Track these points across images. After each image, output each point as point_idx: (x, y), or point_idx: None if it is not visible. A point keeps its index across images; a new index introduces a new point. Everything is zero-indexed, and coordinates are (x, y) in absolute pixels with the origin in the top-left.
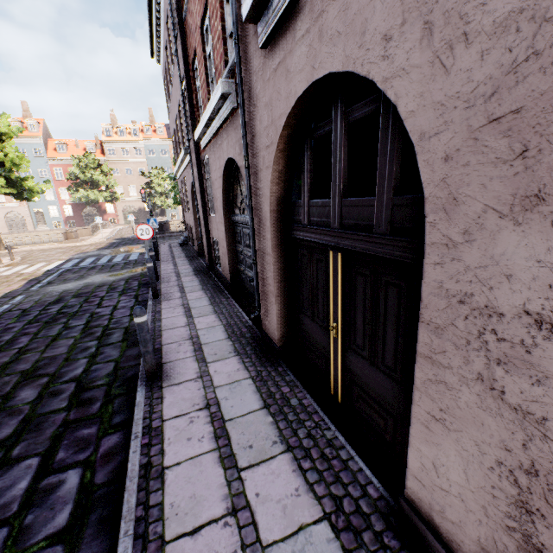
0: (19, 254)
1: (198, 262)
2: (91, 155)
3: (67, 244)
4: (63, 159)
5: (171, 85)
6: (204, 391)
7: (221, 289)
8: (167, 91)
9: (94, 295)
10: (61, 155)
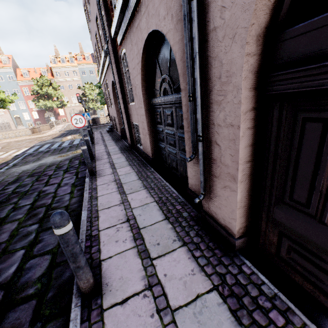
0: (1, 145)
1: (122, 142)
2: (44, 77)
3: (34, 136)
4: (27, 81)
5: (89, 4)
6: (160, 322)
7: (144, 164)
8: (87, 15)
9: (44, 174)
10: (26, 78)
